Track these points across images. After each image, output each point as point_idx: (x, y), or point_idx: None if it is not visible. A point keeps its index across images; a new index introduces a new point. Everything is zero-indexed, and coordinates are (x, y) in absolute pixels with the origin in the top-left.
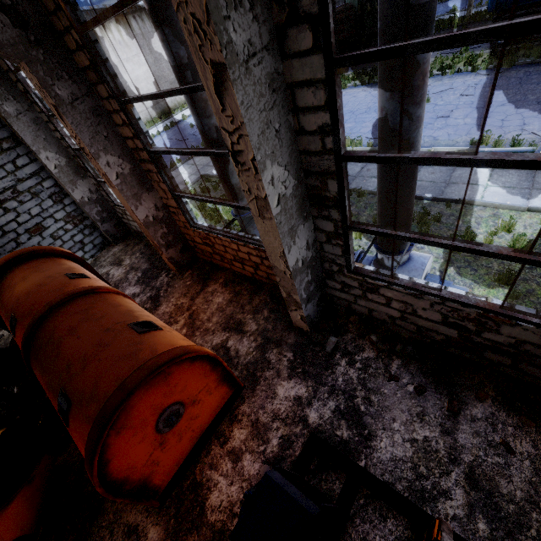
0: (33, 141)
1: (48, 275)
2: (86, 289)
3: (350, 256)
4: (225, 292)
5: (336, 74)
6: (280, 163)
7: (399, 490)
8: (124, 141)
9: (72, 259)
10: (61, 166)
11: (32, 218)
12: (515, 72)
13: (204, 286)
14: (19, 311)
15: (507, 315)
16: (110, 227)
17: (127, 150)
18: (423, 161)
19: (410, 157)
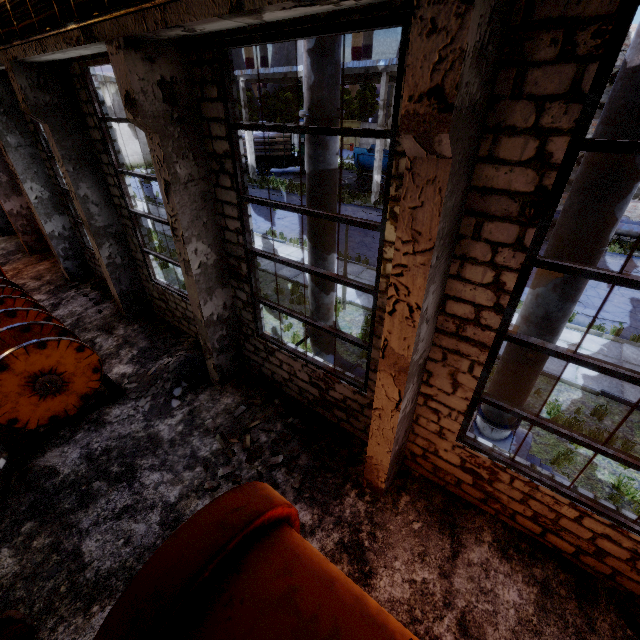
0: None
1: None
2: None
3: (83, 237)
4: (48, 265)
5: (51, 159)
6: (38, 184)
7: None
8: (8, 165)
9: None
10: None
11: None
12: (345, 207)
13: (39, 262)
14: None
15: None
16: (2, 222)
17: (8, 170)
18: None
19: None
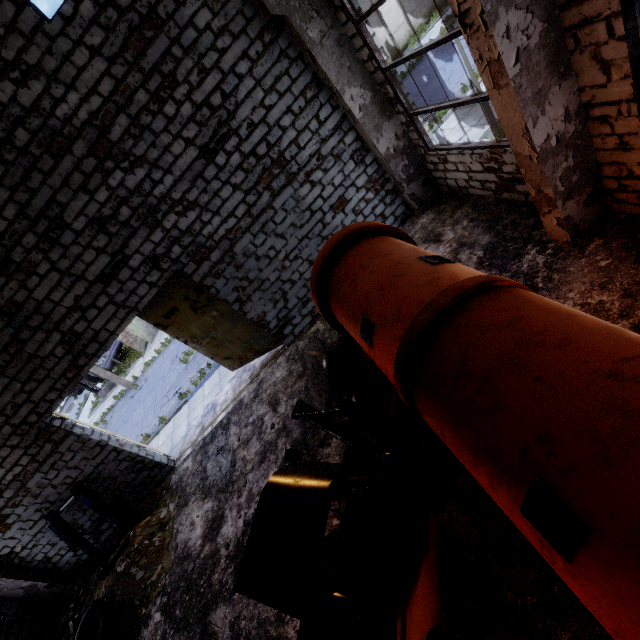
0: (337, 76)
1: (395, 260)
2: (479, 282)
3: None
4: None
5: None
6: None
7: None
8: None
9: (397, 237)
10: (365, 107)
11: (335, 190)
12: None
13: None
14: (374, 313)
15: None
16: (416, 189)
17: None
18: None
19: None
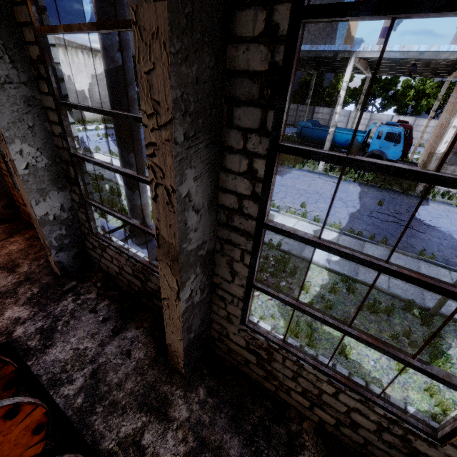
0: None
1: None
2: None
3: (90, 222)
4: (22, 244)
5: (61, 109)
6: (32, 145)
7: (42, 380)
8: None
9: None
10: None
11: None
12: (299, 172)
13: (9, 237)
14: None
15: (150, 268)
16: None
17: None
18: (97, 164)
19: (93, 160)
